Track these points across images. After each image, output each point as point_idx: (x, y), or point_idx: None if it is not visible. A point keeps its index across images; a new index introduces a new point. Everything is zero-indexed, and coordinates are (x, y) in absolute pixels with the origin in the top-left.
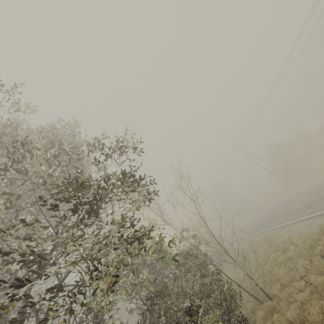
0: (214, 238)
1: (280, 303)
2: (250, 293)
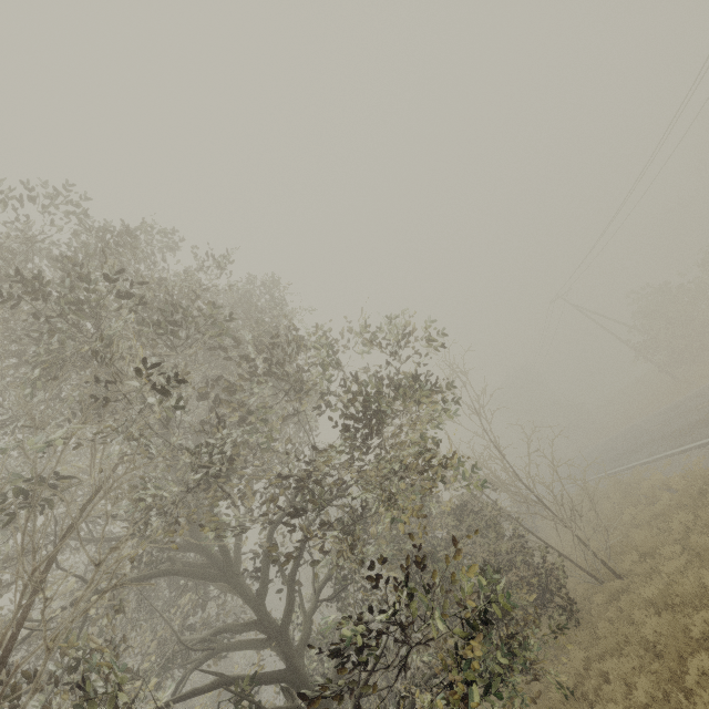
0: (518, 477)
1: (635, 579)
2: (582, 568)
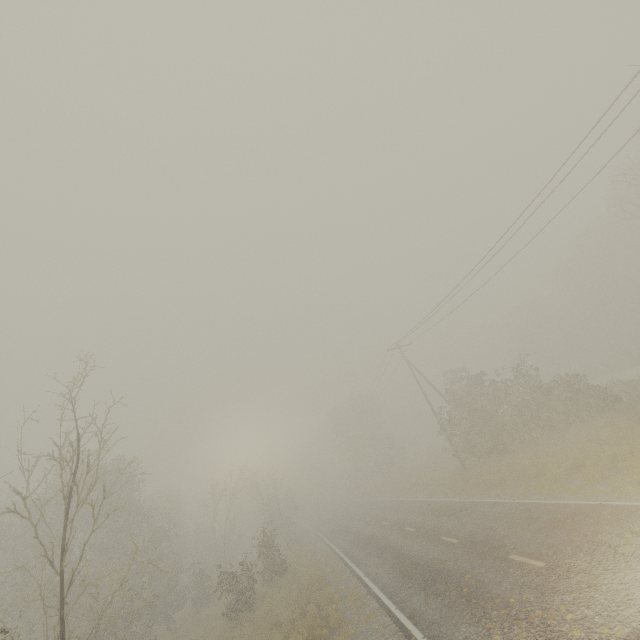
0: None
1: None
2: None
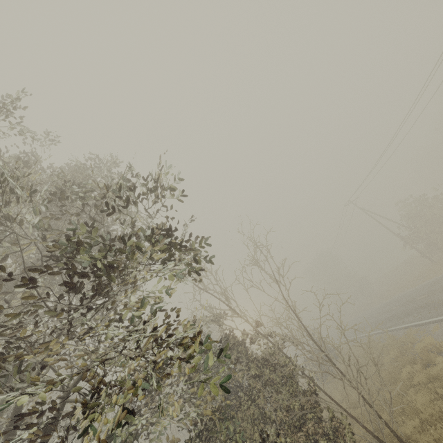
0: (312, 337)
1: None
2: (367, 429)
